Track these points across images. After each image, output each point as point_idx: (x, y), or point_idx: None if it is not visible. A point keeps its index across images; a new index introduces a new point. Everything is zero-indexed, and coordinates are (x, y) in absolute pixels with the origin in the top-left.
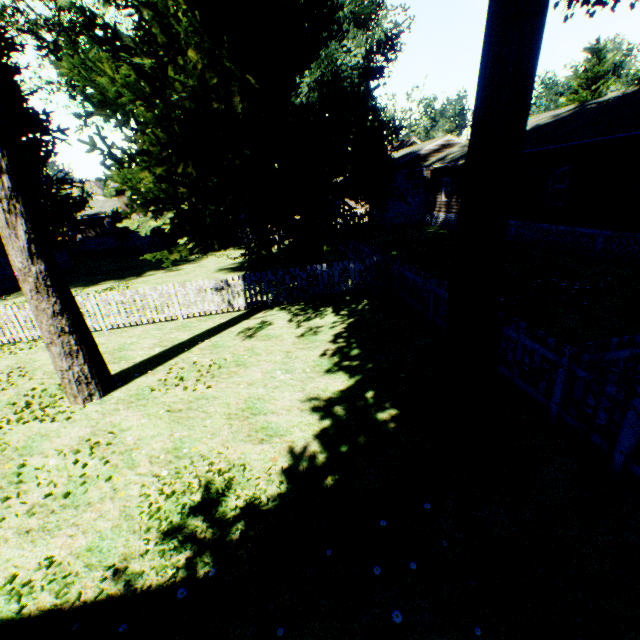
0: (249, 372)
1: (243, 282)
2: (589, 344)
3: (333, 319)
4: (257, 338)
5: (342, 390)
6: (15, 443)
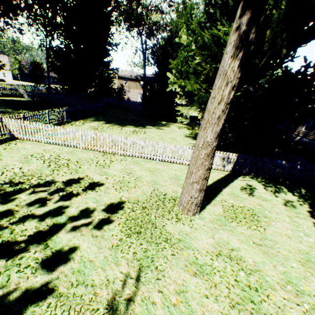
0: (278, 225)
1: (236, 158)
2: None
3: (294, 197)
4: (256, 197)
5: None
6: (173, 234)
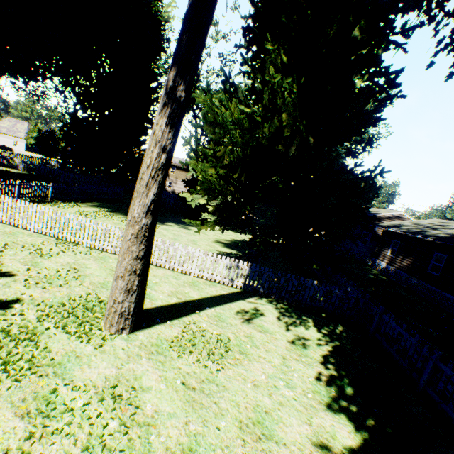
0: (252, 367)
1: (249, 268)
2: None
3: (316, 334)
4: (253, 325)
5: (352, 447)
6: (54, 353)
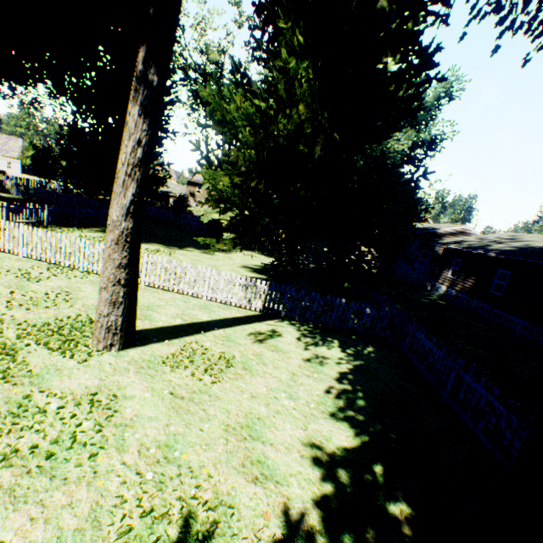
0: (254, 381)
1: (268, 288)
2: None
3: (339, 354)
4: (266, 345)
5: (347, 448)
6: (32, 366)
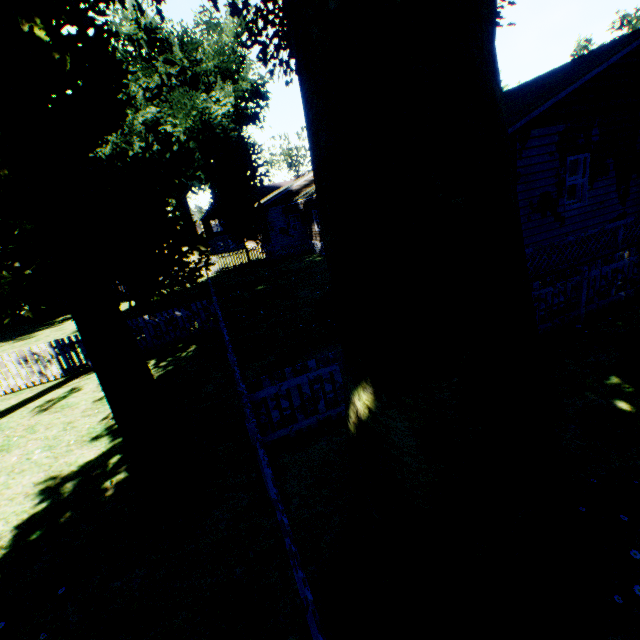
0: (7, 457)
1: (53, 349)
2: (262, 378)
3: None
4: (50, 411)
5: (91, 460)
6: None
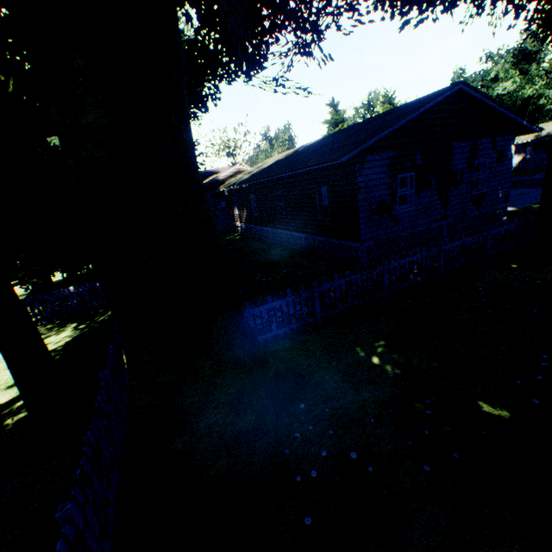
0: None
1: None
2: None
3: (67, 334)
4: None
5: (2, 403)
6: None
